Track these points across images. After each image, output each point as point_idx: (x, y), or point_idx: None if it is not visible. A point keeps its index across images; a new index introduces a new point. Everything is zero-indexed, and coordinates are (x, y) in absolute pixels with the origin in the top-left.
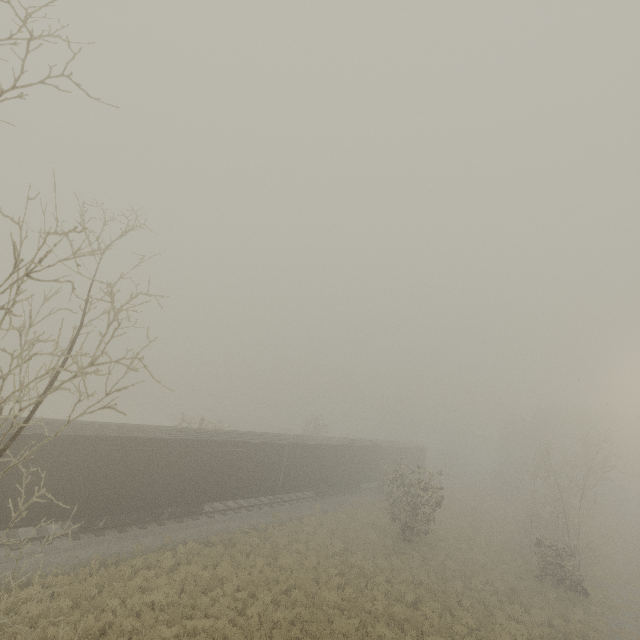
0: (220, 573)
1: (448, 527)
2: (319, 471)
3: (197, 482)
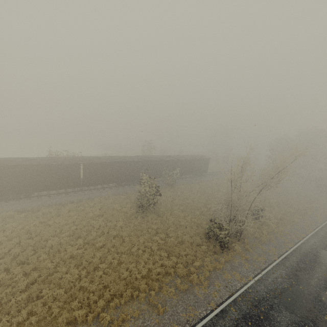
0: (7, 227)
1: (188, 203)
2: (113, 175)
3: (16, 185)
